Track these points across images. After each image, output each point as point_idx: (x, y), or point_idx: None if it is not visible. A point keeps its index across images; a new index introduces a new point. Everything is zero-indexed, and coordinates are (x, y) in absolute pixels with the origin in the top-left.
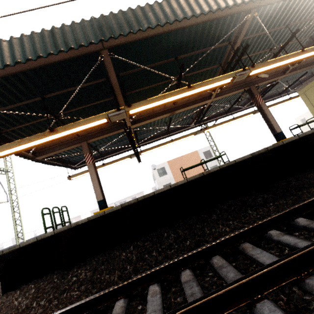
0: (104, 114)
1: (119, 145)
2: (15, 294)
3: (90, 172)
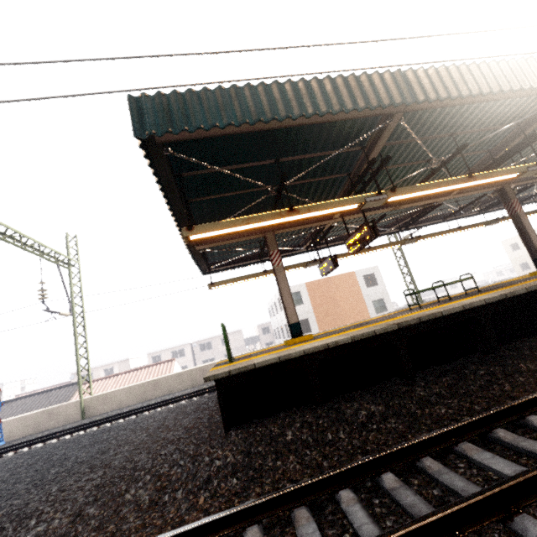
0: (360, 197)
1: (279, 245)
2: (273, 429)
3: (279, 279)
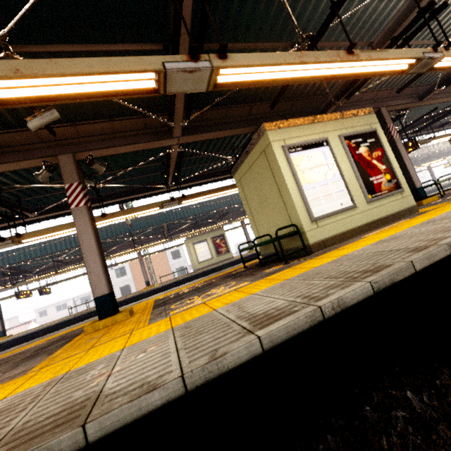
0: None
1: None
2: None
3: None
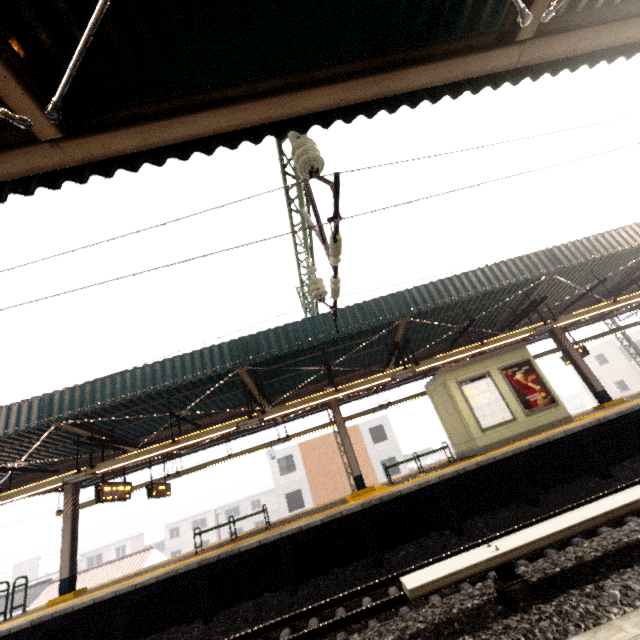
0: (60, 478)
1: None
2: None
3: (63, 527)
